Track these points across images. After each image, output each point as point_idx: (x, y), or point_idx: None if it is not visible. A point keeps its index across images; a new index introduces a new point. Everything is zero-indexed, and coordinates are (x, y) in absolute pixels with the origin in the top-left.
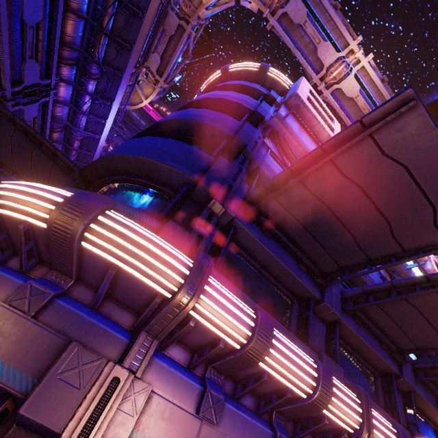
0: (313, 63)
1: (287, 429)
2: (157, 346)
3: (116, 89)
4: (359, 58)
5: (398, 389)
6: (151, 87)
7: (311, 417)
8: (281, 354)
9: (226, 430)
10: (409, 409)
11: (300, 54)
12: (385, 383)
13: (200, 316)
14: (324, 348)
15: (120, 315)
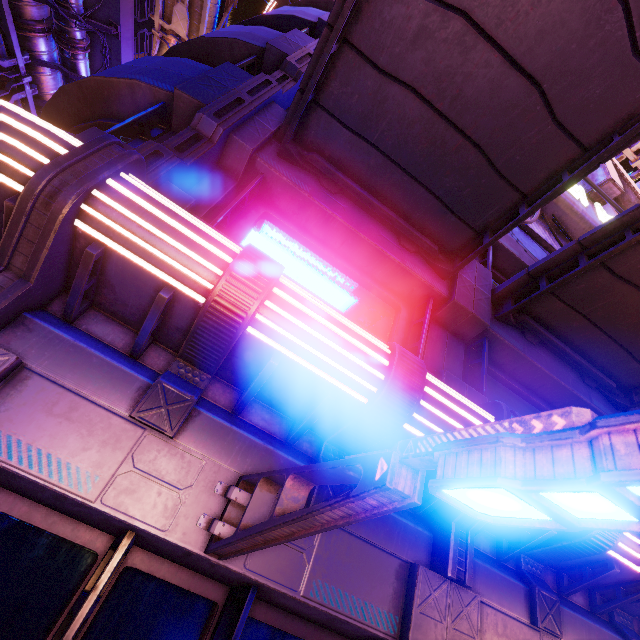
0: None
1: None
2: (25, 290)
3: (117, 61)
4: None
5: None
6: None
7: None
8: (299, 318)
9: (202, 451)
10: None
11: None
12: None
13: (107, 237)
14: (459, 377)
15: None
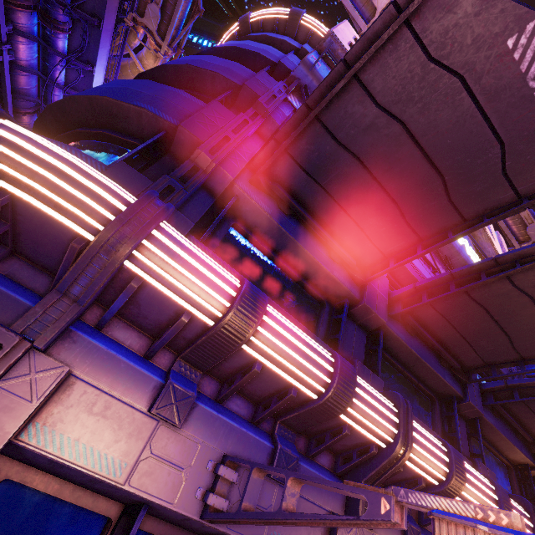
0: (363, 7)
1: (297, 446)
2: (78, 313)
3: (95, 46)
4: None
5: (462, 416)
6: (153, 57)
7: (329, 428)
8: (278, 338)
9: (198, 437)
10: (476, 441)
11: None
12: (445, 409)
13: (147, 274)
14: (362, 360)
15: (33, 278)
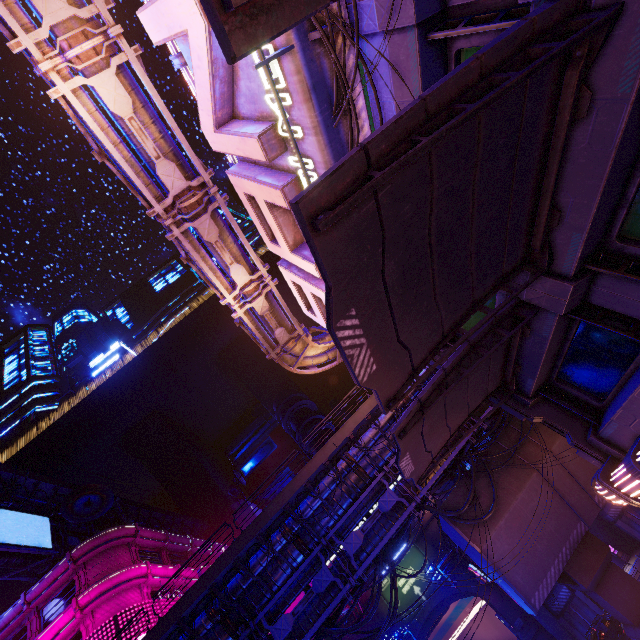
0: (268, 294)
1: None
2: None
3: None
4: (234, 302)
5: None
6: None
7: None
8: None
9: None
10: None
11: (284, 307)
12: None
13: None
14: None
15: None
